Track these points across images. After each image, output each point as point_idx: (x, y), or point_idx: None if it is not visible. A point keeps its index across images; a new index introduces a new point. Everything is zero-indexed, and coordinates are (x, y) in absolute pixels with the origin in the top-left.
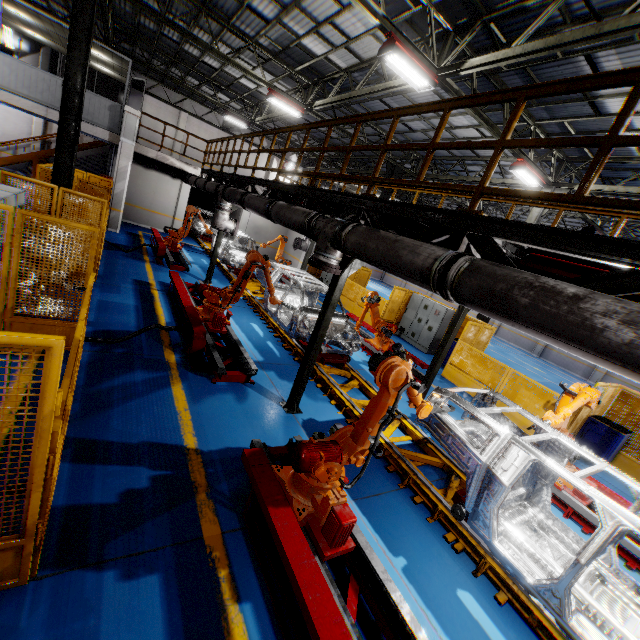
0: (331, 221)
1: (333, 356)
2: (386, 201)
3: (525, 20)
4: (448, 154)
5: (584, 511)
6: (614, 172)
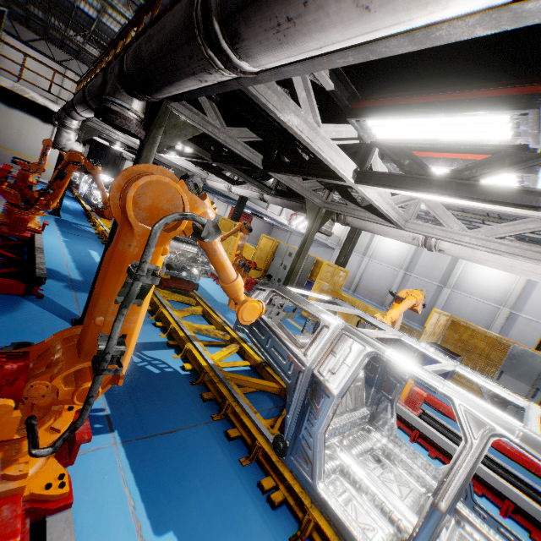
0: None
1: (177, 281)
2: None
3: None
4: None
5: (430, 432)
6: None
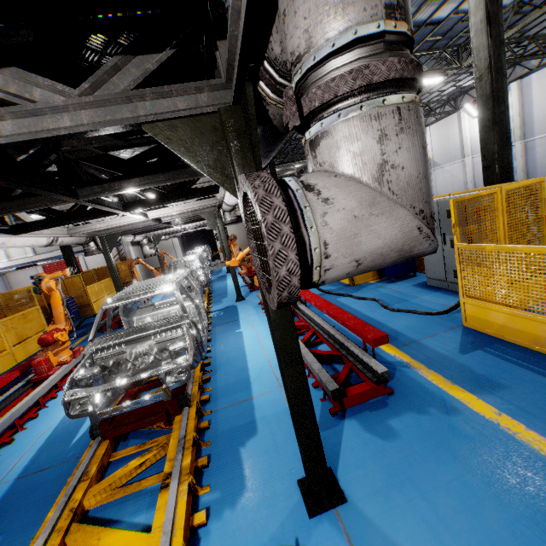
0: None
1: None
2: None
3: None
4: None
5: None
6: None
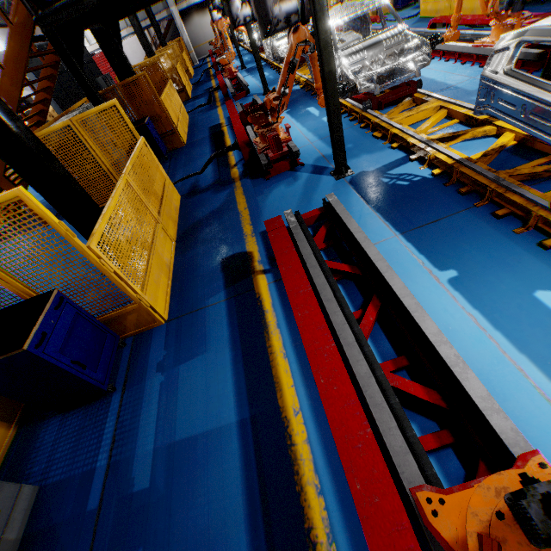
0: None
1: None
2: None
3: None
4: None
5: None
6: None
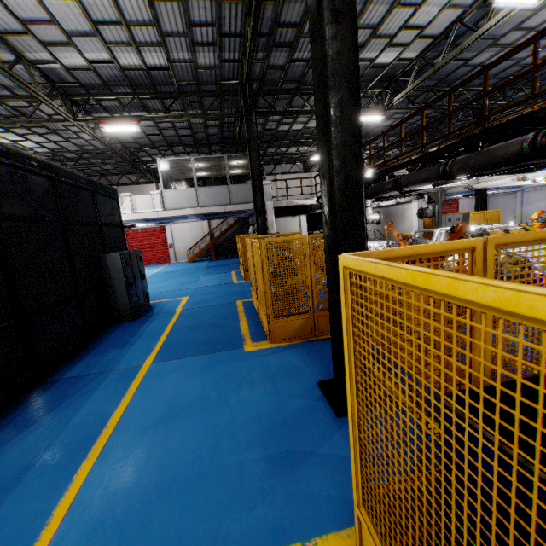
0: None
1: None
2: None
3: None
4: None
5: None
6: None
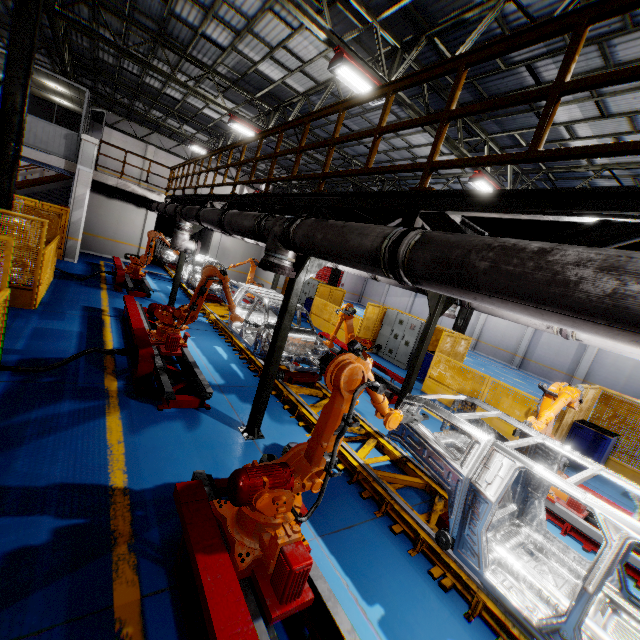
0: (280, 219)
1: (303, 375)
2: (337, 194)
3: (466, 34)
4: (411, 174)
5: (582, 525)
6: (567, 182)
